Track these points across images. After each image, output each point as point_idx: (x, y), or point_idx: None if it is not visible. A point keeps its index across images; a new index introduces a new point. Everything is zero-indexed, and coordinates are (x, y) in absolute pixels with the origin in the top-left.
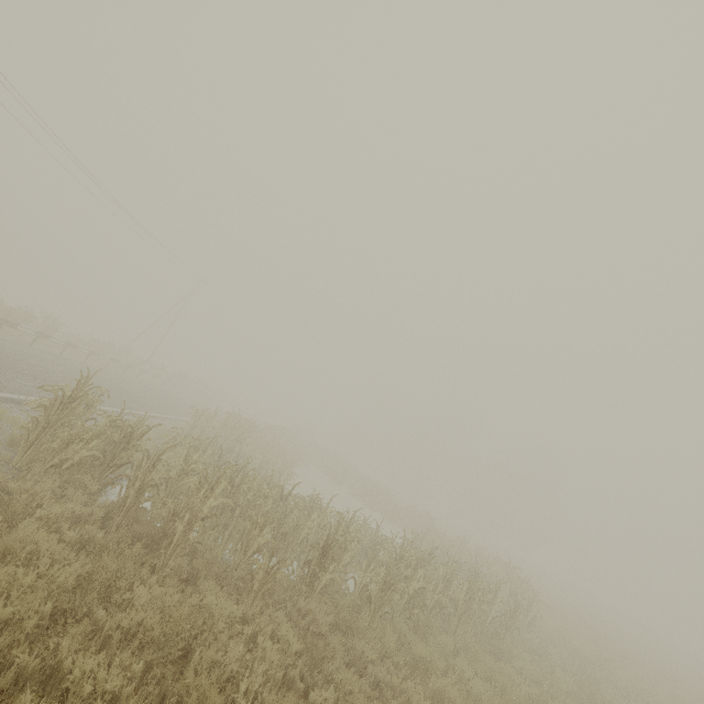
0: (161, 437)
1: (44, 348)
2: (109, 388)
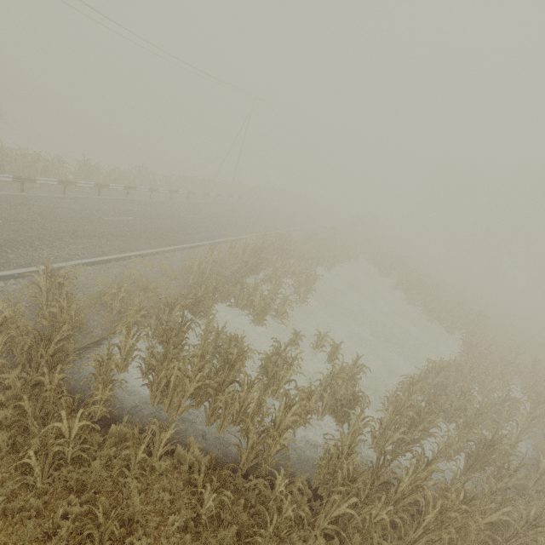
0: (187, 271)
1: (141, 194)
2: (167, 226)
